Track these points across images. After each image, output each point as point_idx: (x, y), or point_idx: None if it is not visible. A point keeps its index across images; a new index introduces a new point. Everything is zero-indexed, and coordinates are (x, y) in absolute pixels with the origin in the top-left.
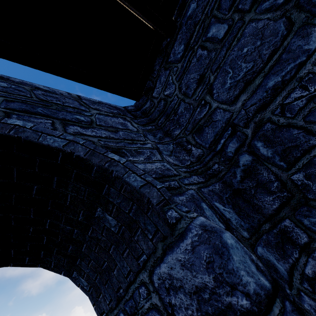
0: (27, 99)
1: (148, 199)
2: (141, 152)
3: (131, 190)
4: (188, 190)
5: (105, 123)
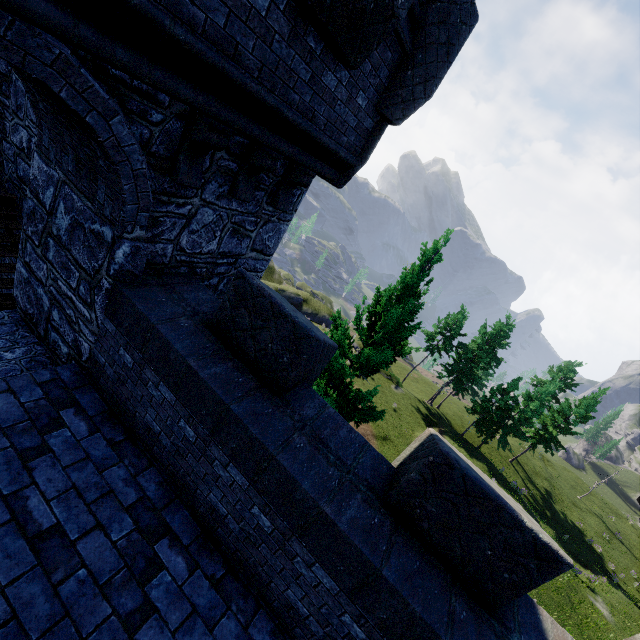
0: None
1: None
2: None
3: None
4: None
5: None
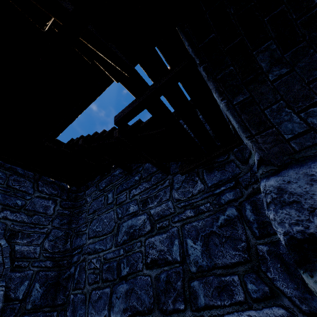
0: None
1: None
2: (32, 236)
3: None
4: (29, 270)
5: (33, 207)
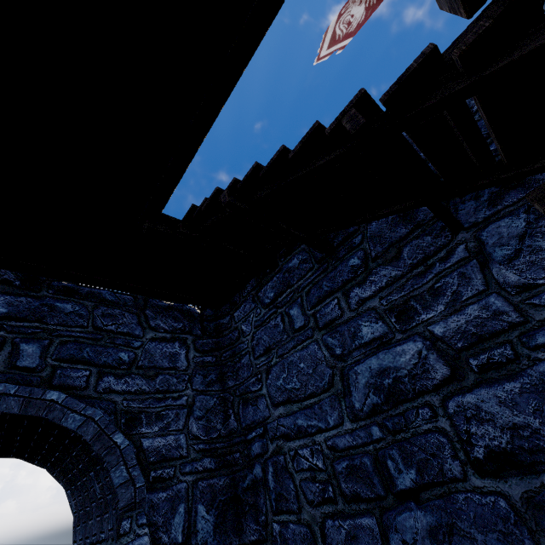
0: (82, 334)
1: (118, 500)
2: (164, 415)
3: (111, 485)
4: (179, 483)
5: (150, 361)
